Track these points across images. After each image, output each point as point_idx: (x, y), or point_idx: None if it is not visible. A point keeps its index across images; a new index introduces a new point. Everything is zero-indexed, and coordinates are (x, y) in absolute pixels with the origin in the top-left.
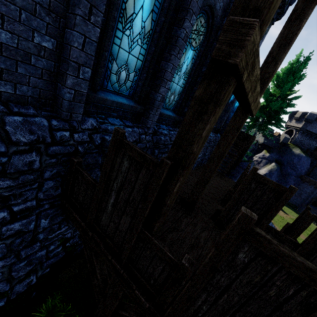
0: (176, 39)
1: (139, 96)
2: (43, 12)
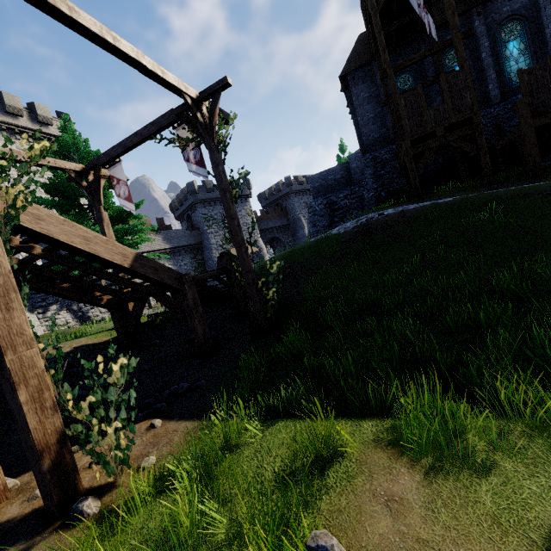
0: None
1: None
2: (381, 125)
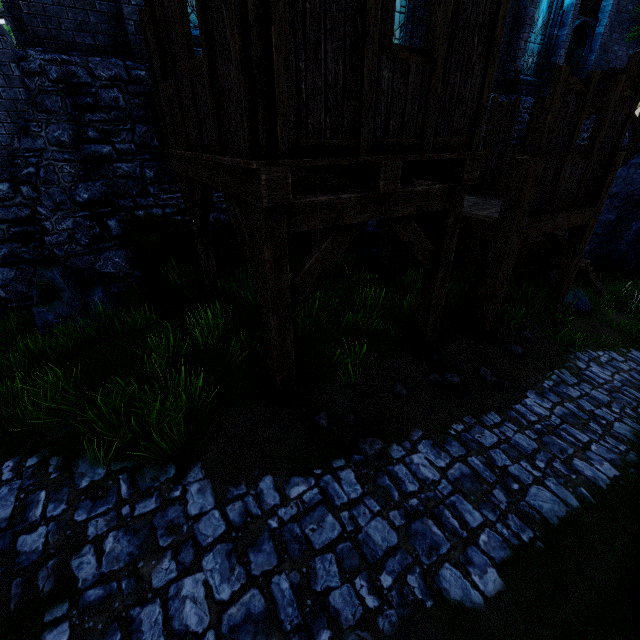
0: None
1: None
2: None
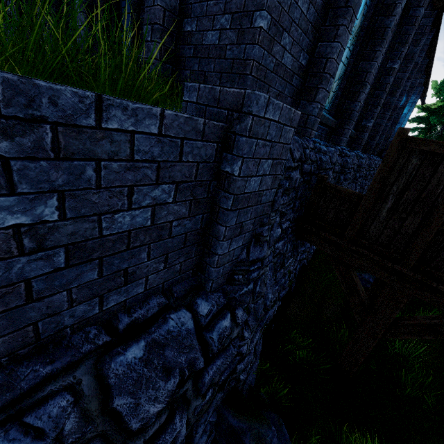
0: (383, 31)
1: (336, 109)
2: (310, 30)
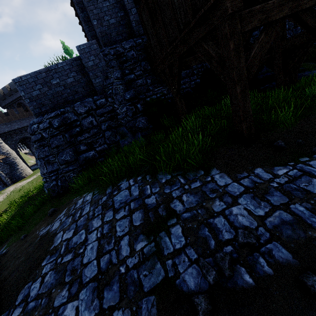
0: None
1: None
2: (116, 5)
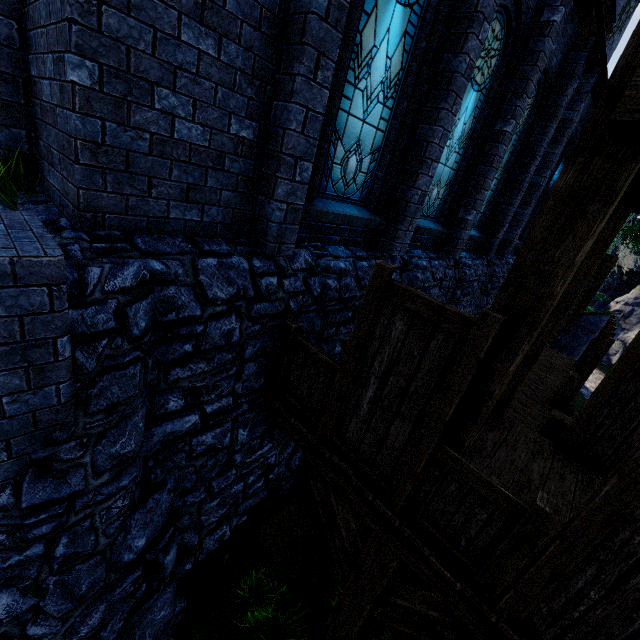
0: (450, 78)
1: (379, 199)
2: (244, 81)
